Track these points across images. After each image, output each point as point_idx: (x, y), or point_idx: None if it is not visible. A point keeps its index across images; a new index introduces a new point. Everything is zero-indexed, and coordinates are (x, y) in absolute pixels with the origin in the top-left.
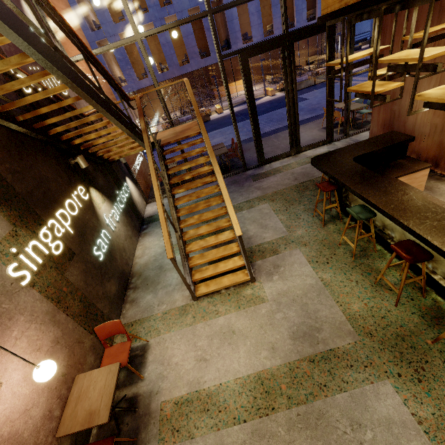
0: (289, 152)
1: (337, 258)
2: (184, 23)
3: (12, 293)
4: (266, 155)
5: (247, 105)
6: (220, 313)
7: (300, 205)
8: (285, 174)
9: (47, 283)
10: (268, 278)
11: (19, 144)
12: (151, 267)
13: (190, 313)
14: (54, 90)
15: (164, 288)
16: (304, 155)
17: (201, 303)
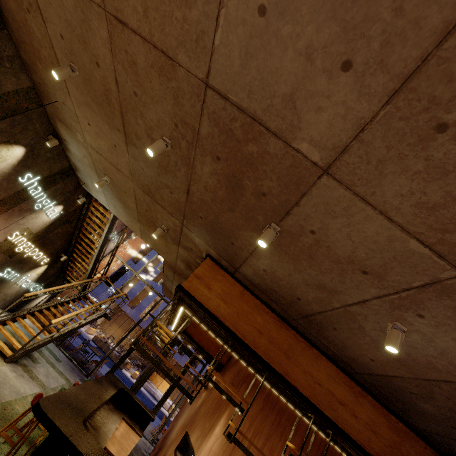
0: None
1: None
2: (152, 289)
3: (7, 233)
4: None
5: None
6: None
7: None
8: None
9: (3, 246)
10: (12, 369)
11: (69, 234)
12: None
13: None
14: (96, 241)
15: None
16: None
17: None
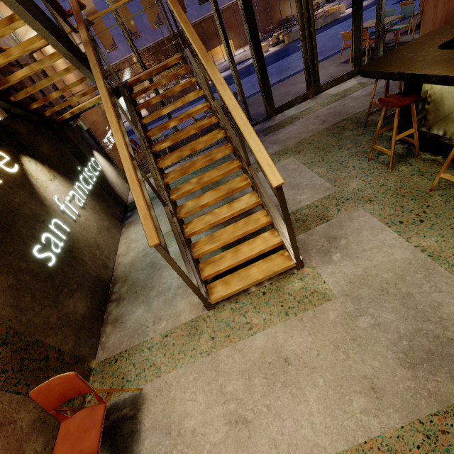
0: (306, 94)
1: (436, 211)
2: None
3: None
4: (275, 105)
5: (245, 26)
6: (255, 328)
7: (342, 150)
8: (307, 119)
9: None
10: (323, 259)
11: None
12: (140, 266)
13: (206, 333)
14: None
15: (160, 295)
16: (326, 94)
17: (221, 313)
